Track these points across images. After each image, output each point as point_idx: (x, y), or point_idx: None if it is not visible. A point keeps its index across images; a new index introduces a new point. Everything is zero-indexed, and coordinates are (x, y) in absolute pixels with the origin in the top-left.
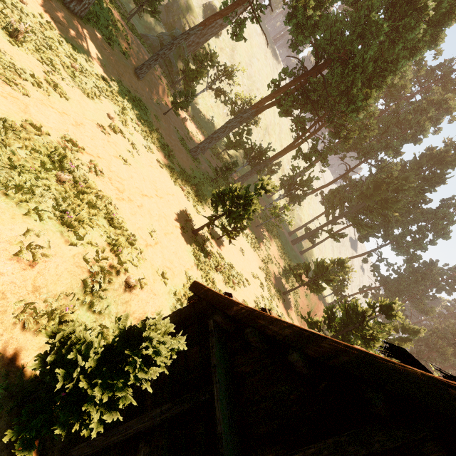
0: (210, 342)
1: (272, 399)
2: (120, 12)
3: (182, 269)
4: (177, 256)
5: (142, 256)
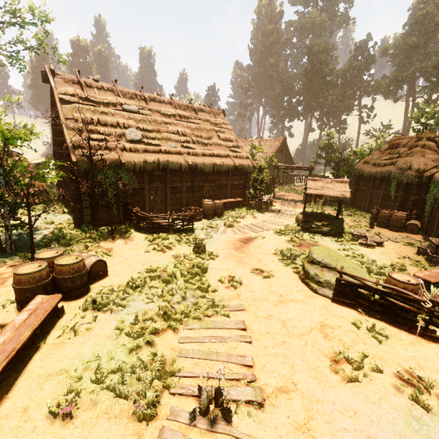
0: None
1: None
2: None
3: None
4: None
5: None
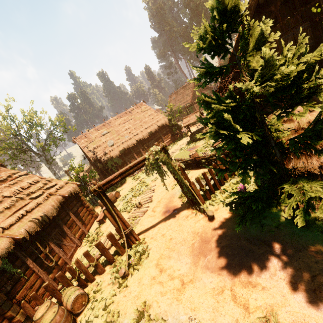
0: None
1: None
2: None
3: None
4: None
5: None
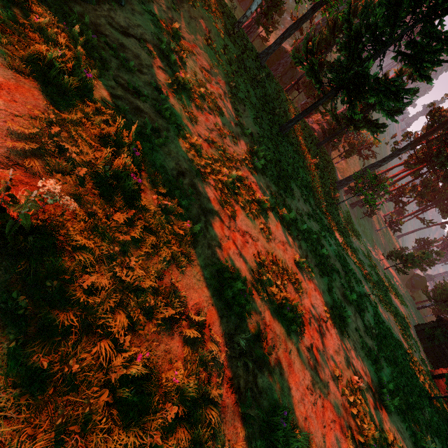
0: None
1: None
2: None
3: None
4: None
5: None
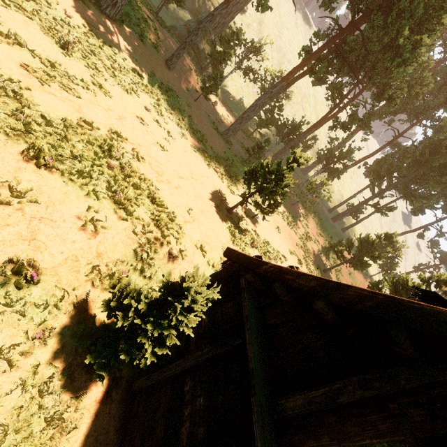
0: (242, 297)
1: (300, 345)
2: (149, 8)
3: (219, 244)
4: (214, 232)
5: (181, 231)
